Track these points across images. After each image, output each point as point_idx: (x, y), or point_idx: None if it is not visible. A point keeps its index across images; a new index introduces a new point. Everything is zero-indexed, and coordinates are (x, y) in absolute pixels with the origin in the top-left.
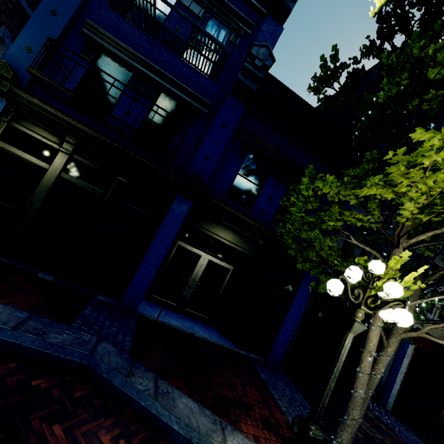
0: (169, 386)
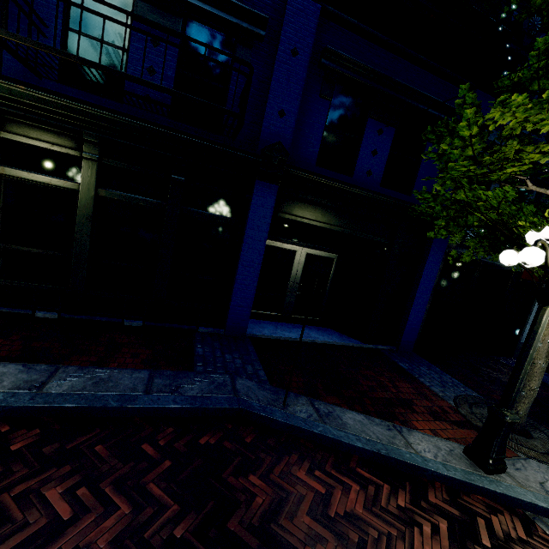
0: (327, 405)
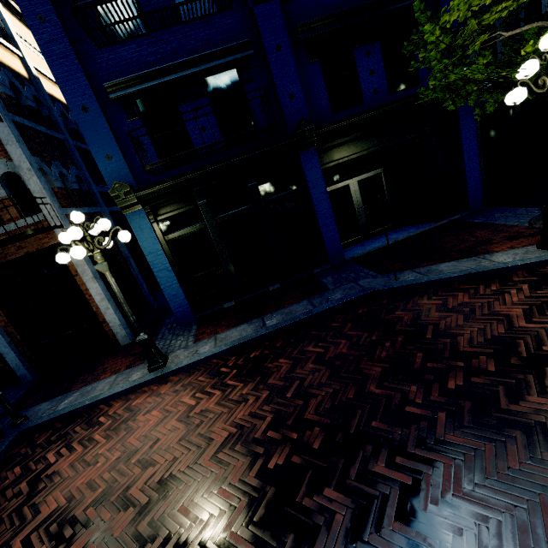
0: (424, 268)
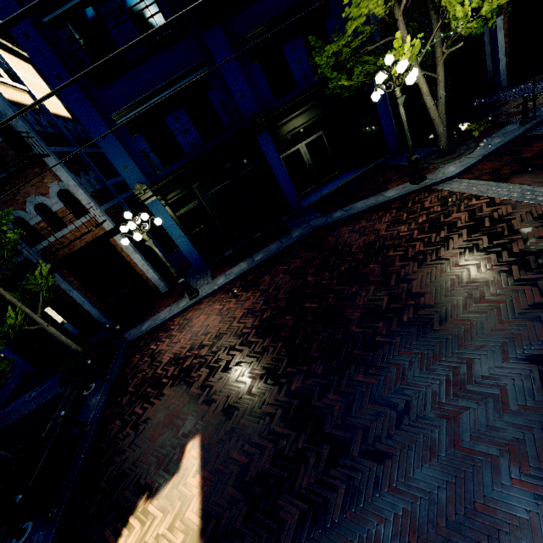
0: (349, 206)
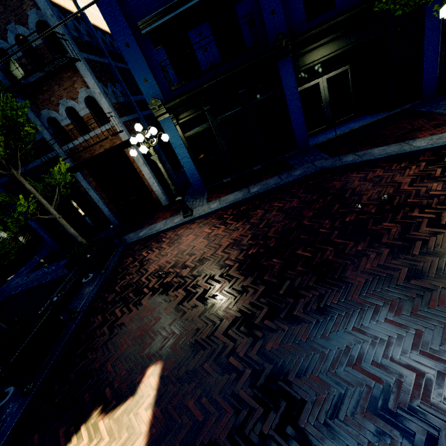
0: (363, 151)
